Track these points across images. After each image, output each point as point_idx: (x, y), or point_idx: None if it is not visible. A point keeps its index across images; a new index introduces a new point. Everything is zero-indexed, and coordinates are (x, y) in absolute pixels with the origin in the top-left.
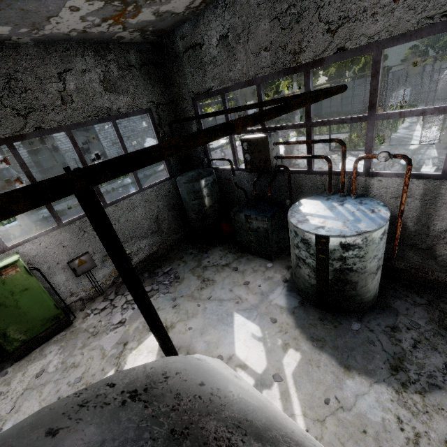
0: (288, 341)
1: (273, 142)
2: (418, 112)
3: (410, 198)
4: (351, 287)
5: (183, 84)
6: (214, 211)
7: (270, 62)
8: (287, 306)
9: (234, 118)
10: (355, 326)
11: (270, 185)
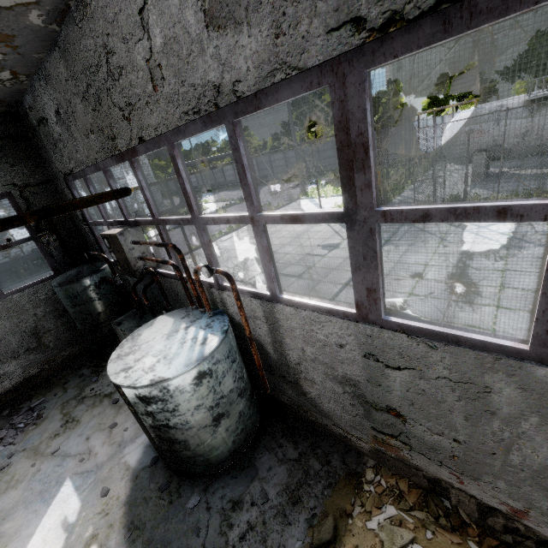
0: (100, 531)
1: (131, 240)
2: (225, 220)
3: (258, 319)
4: (182, 446)
5: (52, 162)
6: (108, 318)
7: (100, 146)
8: (136, 465)
9: None
10: (191, 501)
11: (144, 291)
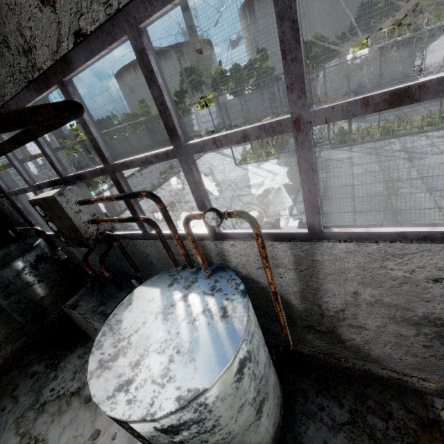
0: None
1: (75, 200)
2: (238, 137)
3: (281, 267)
4: None
5: None
6: (54, 301)
7: (6, 73)
8: None
9: (149, 141)
10: None
11: (102, 262)
